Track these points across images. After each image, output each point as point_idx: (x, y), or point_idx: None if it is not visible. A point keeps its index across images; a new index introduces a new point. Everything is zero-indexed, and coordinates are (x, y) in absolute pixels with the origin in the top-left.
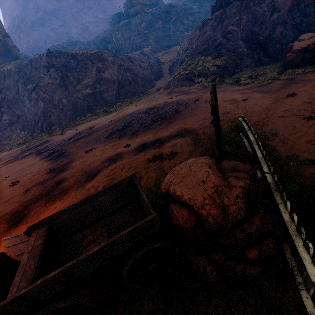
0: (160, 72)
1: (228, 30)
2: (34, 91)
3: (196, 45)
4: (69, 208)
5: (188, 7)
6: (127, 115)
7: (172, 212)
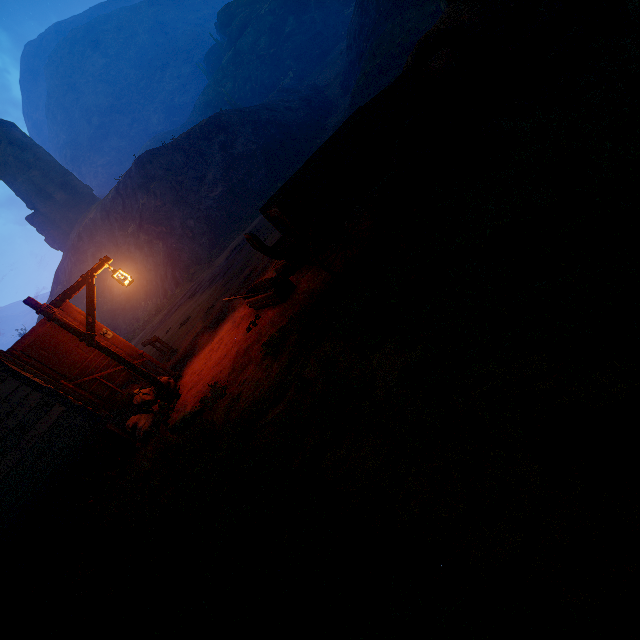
0: (327, 104)
1: None
2: (141, 232)
3: (376, 7)
4: (297, 174)
5: None
6: None
7: (427, 72)
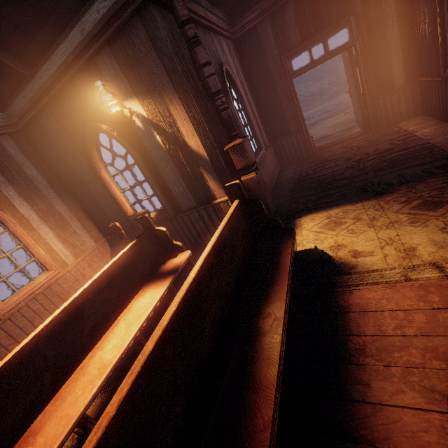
0: None
1: (318, 58)
2: None
3: None
4: None
5: None
6: None
7: None
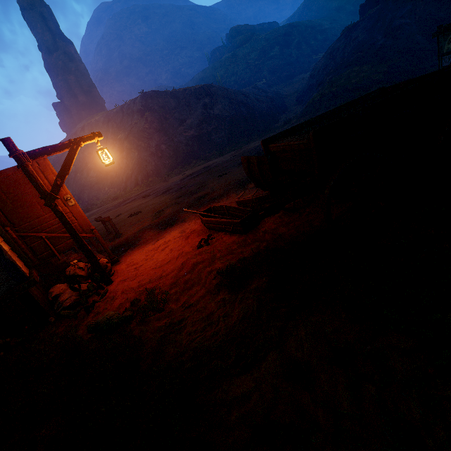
0: (284, 106)
1: (395, 25)
2: (126, 140)
3: (342, 57)
4: (308, 122)
5: (316, 23)
6: (255, 147)
7: None
